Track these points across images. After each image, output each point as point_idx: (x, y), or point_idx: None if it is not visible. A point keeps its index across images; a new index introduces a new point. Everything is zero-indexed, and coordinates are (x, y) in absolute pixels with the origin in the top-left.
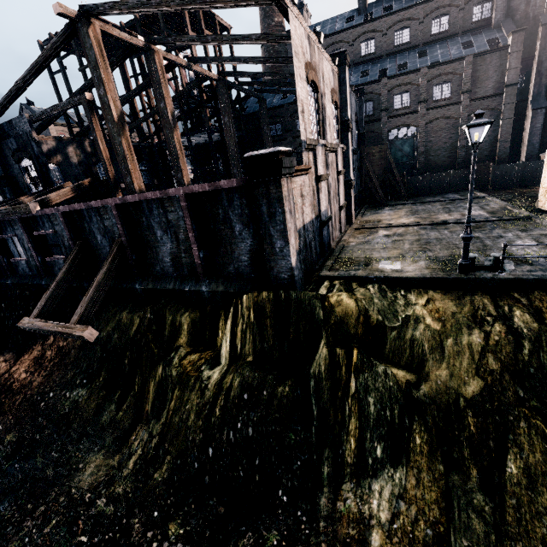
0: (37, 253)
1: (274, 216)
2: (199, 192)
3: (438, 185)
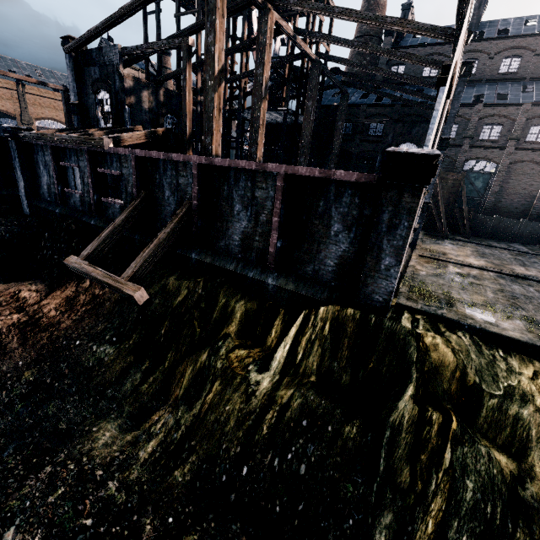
0: (94, 190)
1: (395, 229)
2: (303, 176)
3: (505, 231)
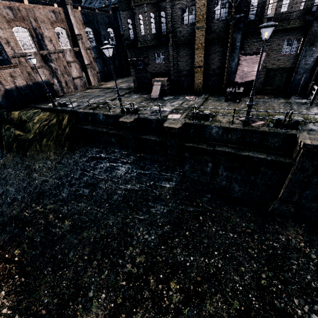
0: None
1: None
2: None
3: None
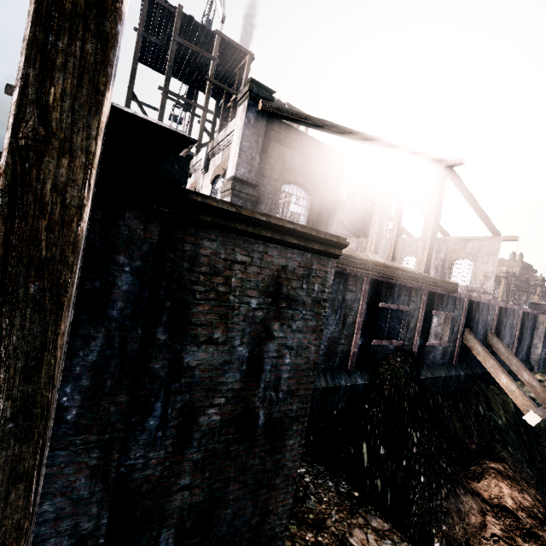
0: (420, 335)
1: None
2: (525, 312)
3: None
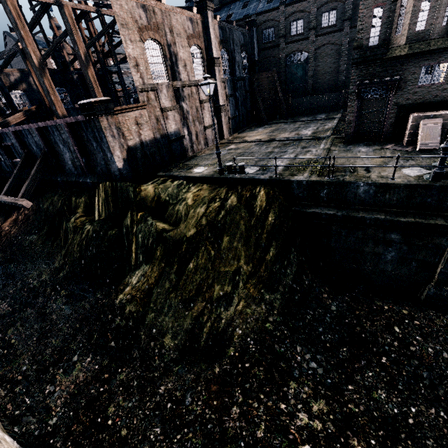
0: (8, 157)
1: (102, 139)
2: (72, 122)
3: (316, 106)
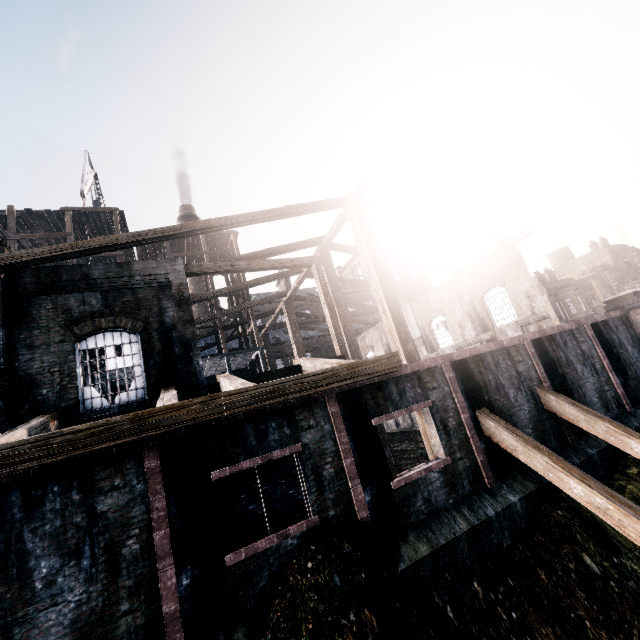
0: (362, 479)
1: None
2: (596, 322)
3: None
